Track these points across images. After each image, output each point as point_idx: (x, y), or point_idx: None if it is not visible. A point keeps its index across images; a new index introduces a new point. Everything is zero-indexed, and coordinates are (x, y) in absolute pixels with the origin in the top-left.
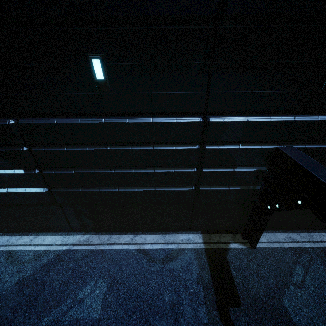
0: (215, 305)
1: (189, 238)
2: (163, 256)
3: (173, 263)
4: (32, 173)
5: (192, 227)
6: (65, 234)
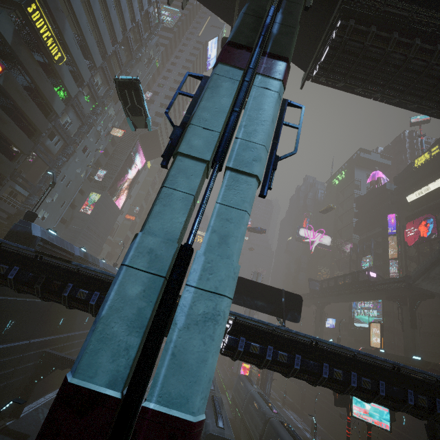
0: None
1: None
2: None
3: None
4: None
5: None
6: None
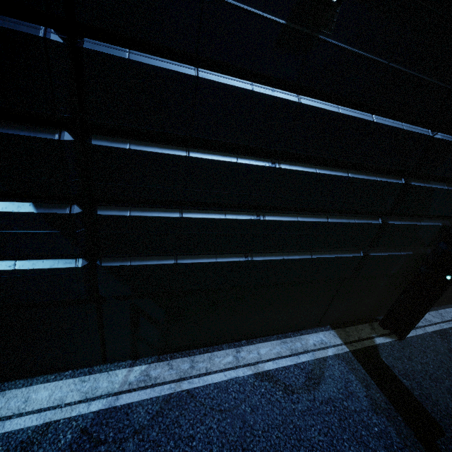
0: (418, 443)
1: (321, 338)
2: (303, 378)
3: (324, 386)
4: (61, 214)
5: (322, 320)
6: (84, 373)
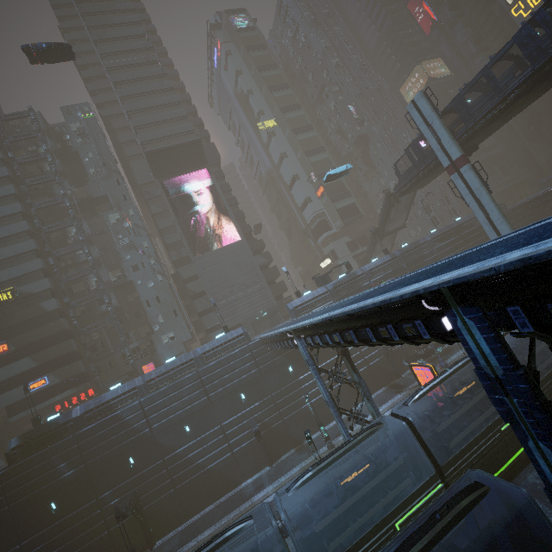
0: None
1: None
2: None
3: None
4: None
5: None
6: None
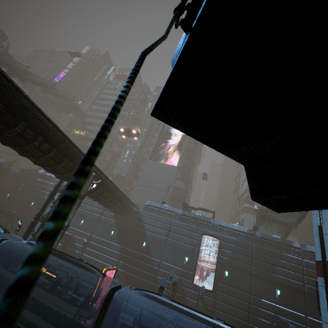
0: None
1: None
2: None
3: None
4: None
5: None
6: None
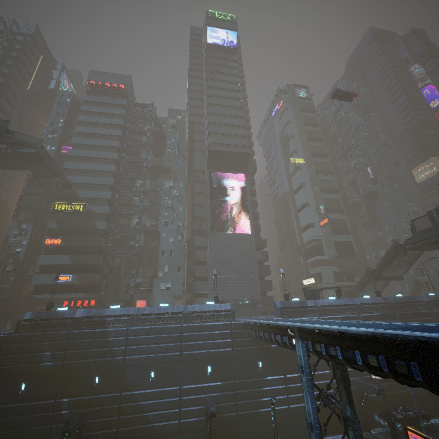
0: None
1: None
2: None
3: None
4: None
5: None
6: None
